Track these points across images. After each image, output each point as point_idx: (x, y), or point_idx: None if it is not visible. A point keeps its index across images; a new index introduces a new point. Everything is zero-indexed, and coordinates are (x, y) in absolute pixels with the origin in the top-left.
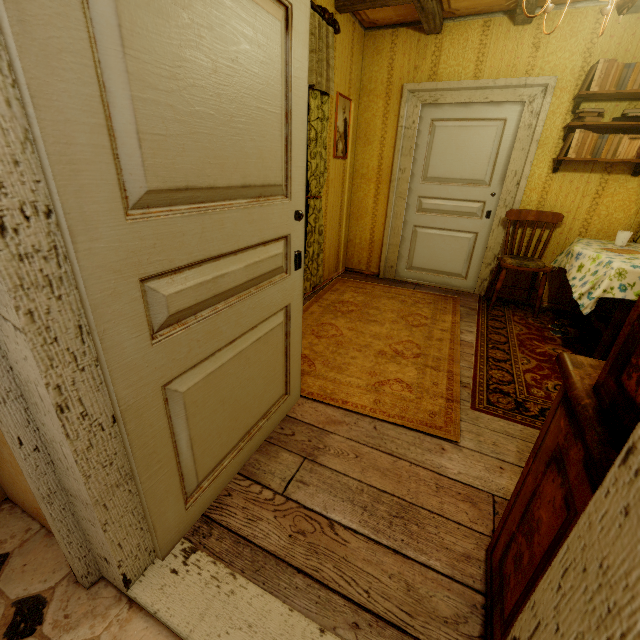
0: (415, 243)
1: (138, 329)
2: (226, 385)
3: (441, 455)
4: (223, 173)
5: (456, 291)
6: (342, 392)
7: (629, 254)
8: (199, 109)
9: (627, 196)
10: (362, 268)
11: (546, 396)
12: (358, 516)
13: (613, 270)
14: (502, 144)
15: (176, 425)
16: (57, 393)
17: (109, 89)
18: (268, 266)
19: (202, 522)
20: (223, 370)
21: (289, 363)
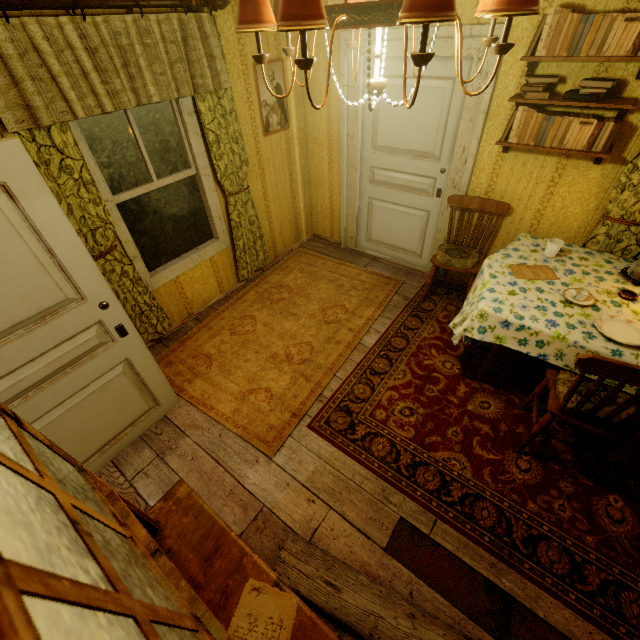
0: (372, 216)
1: None
2: (64, 428)
3: (252, 466)
4: None
5: (409, 269)
6: (215, 398)
7: (529, 280)
8: None
9: (587, 187)
10: (327, 235)
11: (384, 419)
12: None
13: (477, 310)
14: (451, 111)
15: None
16: None
17: None
18: (79, 351)
19: None
20: (55, 423)
21: (150, 389)
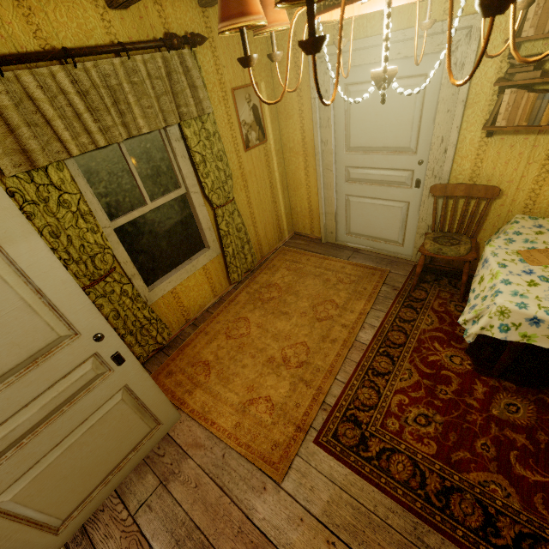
0: (350, 211)
1: None
2: (63, 468)
3: (259, 495)
4: None
5: (392, 258)
6: (216, 411)
7: (547, 266)
8: None
9: None
10: (307, 232)
11: (398, 431)
12: (170, 548)
13: (495, 306)
14: (425, 105)
15: (17, 511)
16: None
17: None
18: (75, 387)
19: (80, 532)
20: (53, 465)
21: (150, 410)
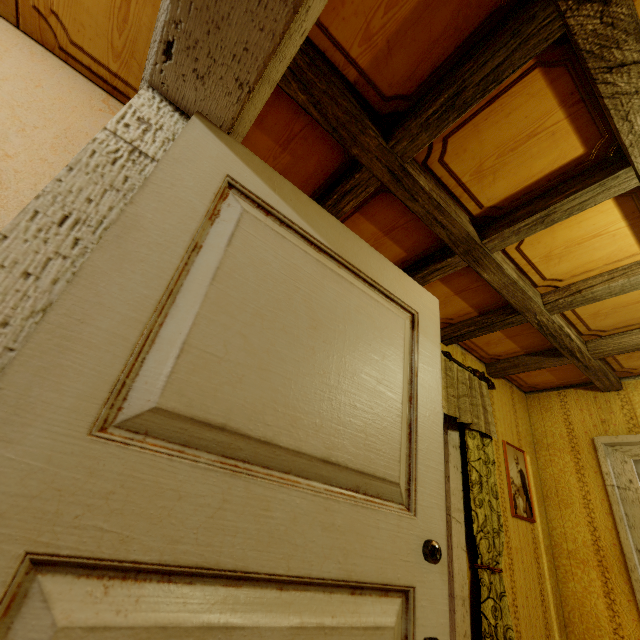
0: None
1: None
2: None
3: None
4: (294, 429)
5: None
6: None
7: None
8: (281, 350)
9: None
10: None
11: None
12: None
13: None
14: None
15: None
16: None
17: (178, 304)
18: None
19: None
20: None
21: None
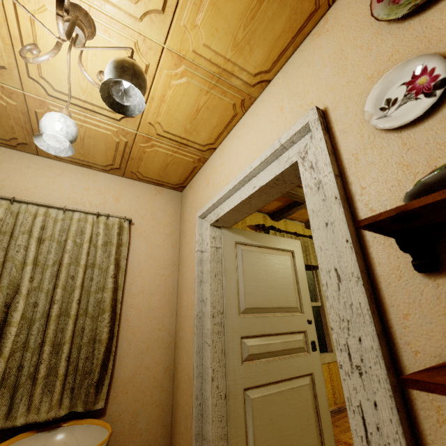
0: None
1: (238, 356)
2: (274, 409)
3: None
4: (270, 303)
5: None
6: None
7: None
8: (262, 284)
9: None
10: None
11: None
12: None
13: None
14: None
15: (247, 419)
16: (213, 372)
17: (239, 284)
18: (294, 345)
19: None
20: (272, 397)
21: (320, 423)
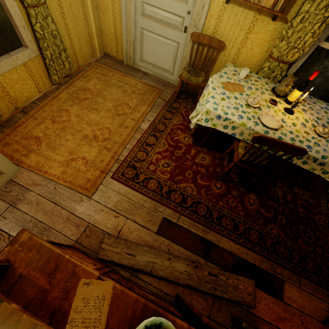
0: (143, 42)
1: None
2: None
3: (79, 203)
4: None
5: (166, 82)
6: (47, 165)
7: (231, 92)
8: None
9: (265, 36)
10: (114, 54)
11: (154, 170)
12: None
13: (205, 109)
14: None
15: None
16: None
17: None
18: None
19: None
20: None
21: None
